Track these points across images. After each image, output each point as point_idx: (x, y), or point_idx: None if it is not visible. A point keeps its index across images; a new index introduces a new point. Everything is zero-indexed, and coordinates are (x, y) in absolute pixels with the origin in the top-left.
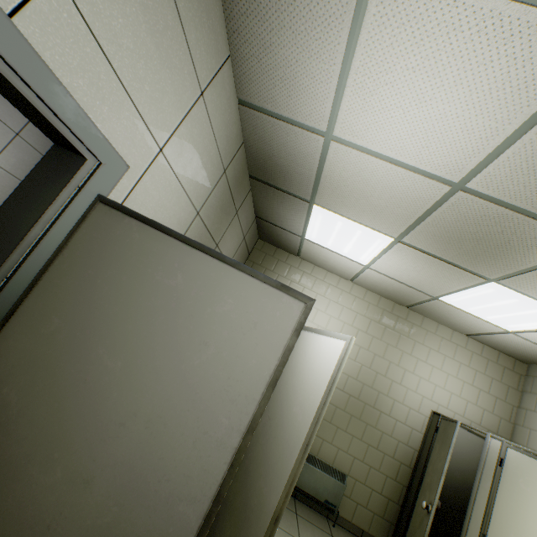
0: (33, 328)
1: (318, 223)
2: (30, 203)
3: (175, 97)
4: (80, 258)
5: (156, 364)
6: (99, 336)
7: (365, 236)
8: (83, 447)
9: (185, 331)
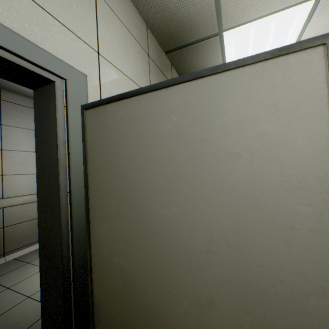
0: (104, 215)
1: (233, 48)
2: (47, 137)
3: (79, 0)
4: (99, 155)
5: (202, 194)
6: (146, 198)
7: (281, 23)
8: (189, 279)
9: (208, 155)
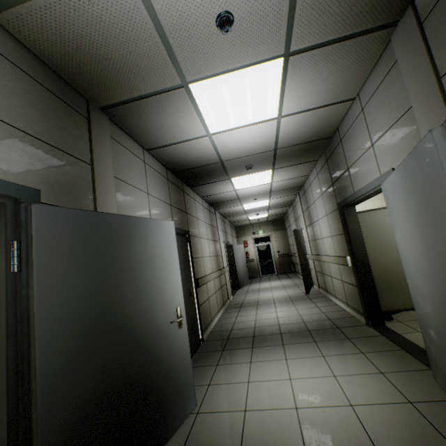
0: (371, 247)
1: None
2: (353, 223)
3: None
4: (366, 228)
5: None
6: (387, 238)
7: None
8: None
9: None
